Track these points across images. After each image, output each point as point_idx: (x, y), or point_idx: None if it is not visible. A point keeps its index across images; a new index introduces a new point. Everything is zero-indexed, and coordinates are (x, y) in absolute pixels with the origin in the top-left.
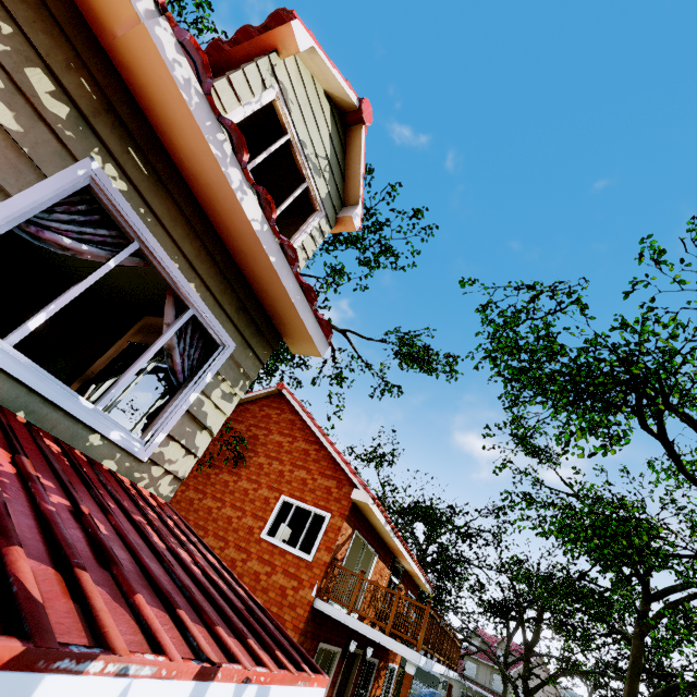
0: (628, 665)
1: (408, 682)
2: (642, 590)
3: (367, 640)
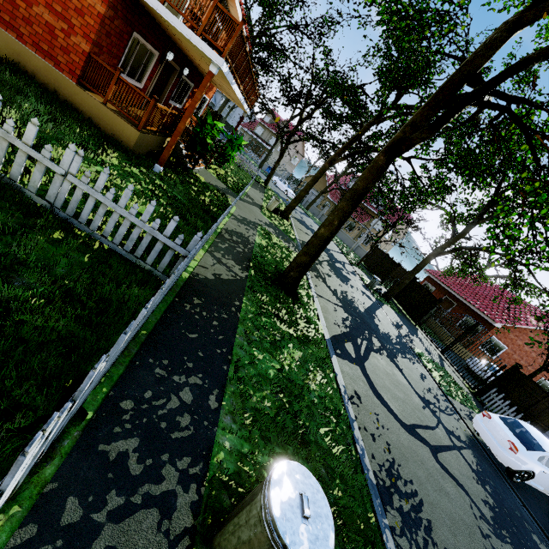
0: (353, 136)
1: (210, 78)
2: (393, 102)
3: (185, 63)
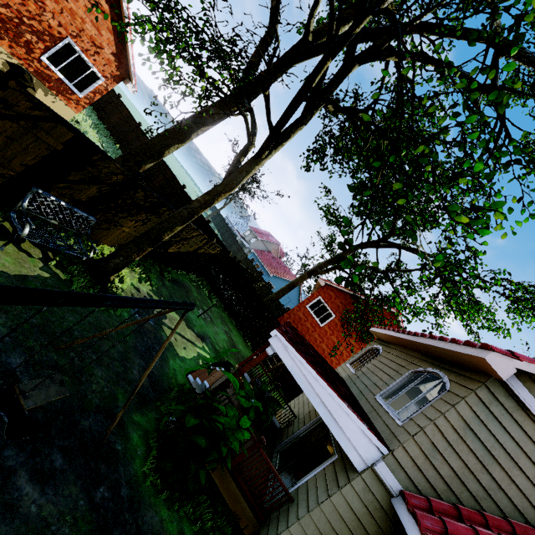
0: None
1: None
2: None
3: None
